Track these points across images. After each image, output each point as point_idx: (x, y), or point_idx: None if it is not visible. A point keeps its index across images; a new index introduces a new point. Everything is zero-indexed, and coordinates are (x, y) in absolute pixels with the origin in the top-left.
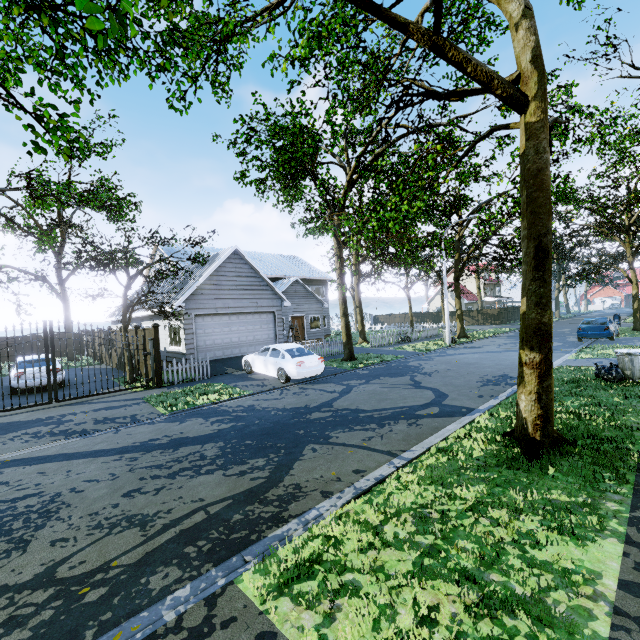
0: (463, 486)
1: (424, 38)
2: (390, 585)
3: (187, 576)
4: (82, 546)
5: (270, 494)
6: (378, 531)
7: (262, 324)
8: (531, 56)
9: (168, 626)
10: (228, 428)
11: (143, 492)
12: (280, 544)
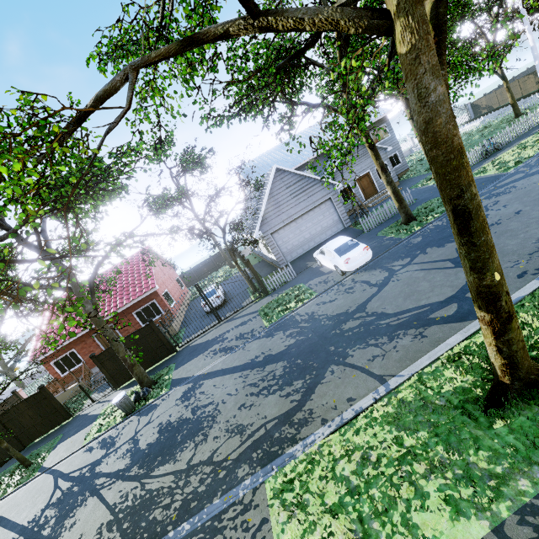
0: (410, 430)
1: (249, 30)
2: (321, 510)
3: (250, 472)
4: (221, 443)
5: (295, 417)
6: (335, 464)
7: (324, 213)
8: None
9: (239, 500)
10: (293, 344)
11: (245, 407)
12: (289, 460)
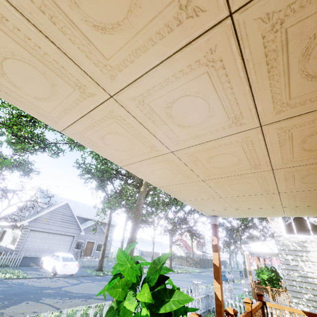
0: None
1: None
2: None
3: None
4: None
5: None
6: None
7: (65, 241)
8: None
9: None
10: None
11: None
12: None
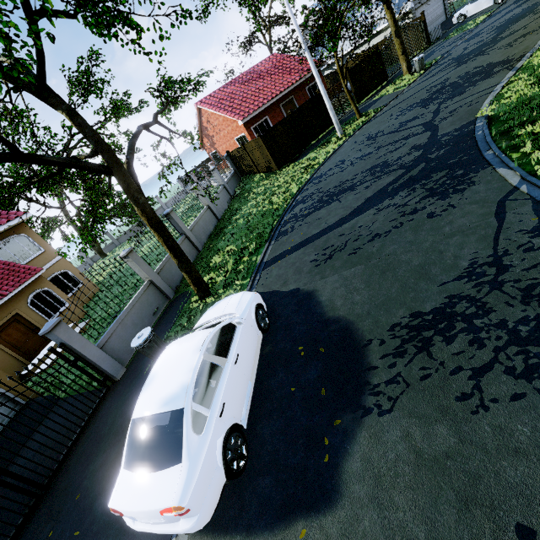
0: None
1: None
2: None
3: None
4: None
5: None
6: None
7: (437, 3)
8: None
9: None
10: None
11: None
12: None
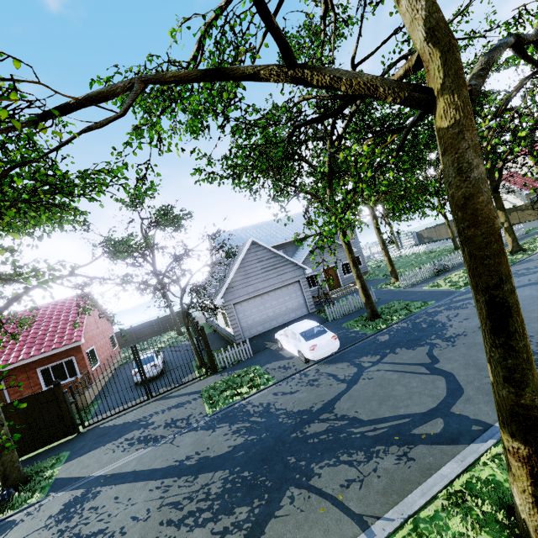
0: None
1: (280, 77)
2: None
3: None
4: None
5: None
6: None
7: (290, 294)
8: (424, 31)
9: None
10: (240, 445)
11: None
12: None
